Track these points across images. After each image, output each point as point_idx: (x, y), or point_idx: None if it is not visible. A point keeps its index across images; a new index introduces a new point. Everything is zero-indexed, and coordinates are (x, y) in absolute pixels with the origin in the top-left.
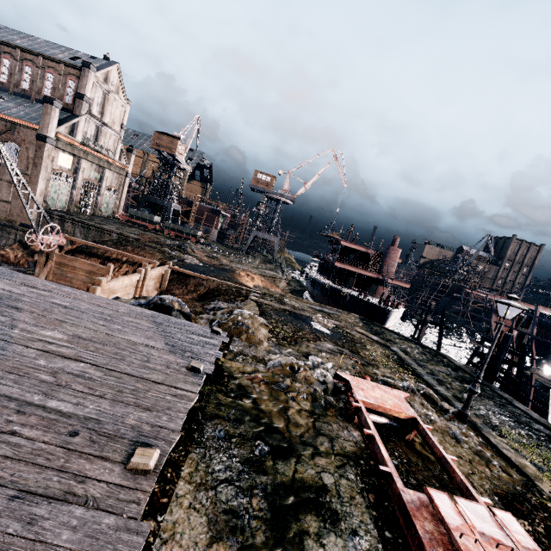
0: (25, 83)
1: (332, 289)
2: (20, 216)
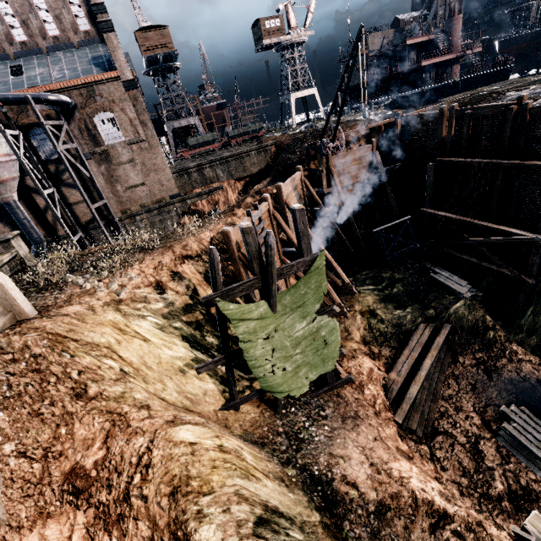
0: (14, 31)
1: (433, 89)
2: (163, 191)
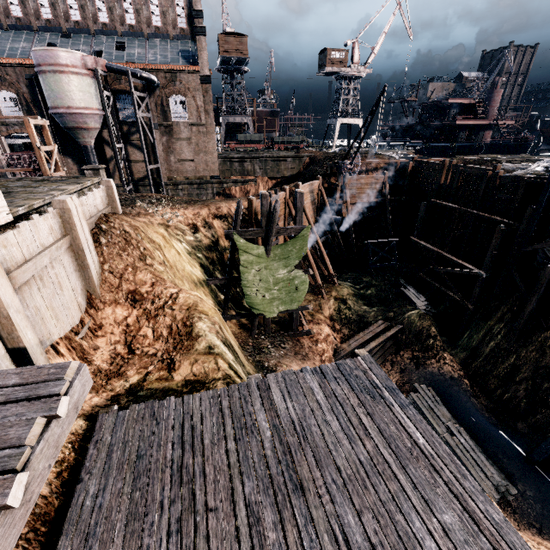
0: (128, 16)
1: (460, 146)
2: (207, 170)
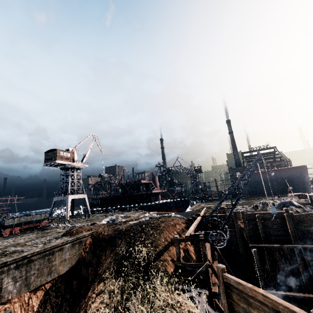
0: None
1: (160, 204)
2: None
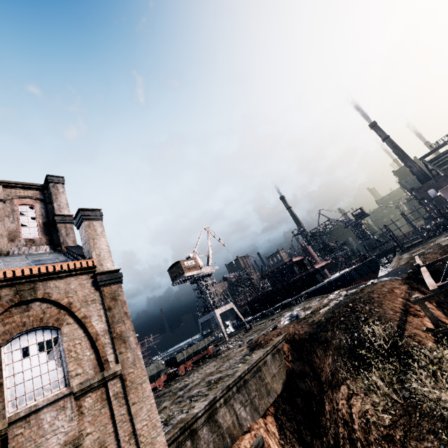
0: None
1: (335, 280)
2: None
